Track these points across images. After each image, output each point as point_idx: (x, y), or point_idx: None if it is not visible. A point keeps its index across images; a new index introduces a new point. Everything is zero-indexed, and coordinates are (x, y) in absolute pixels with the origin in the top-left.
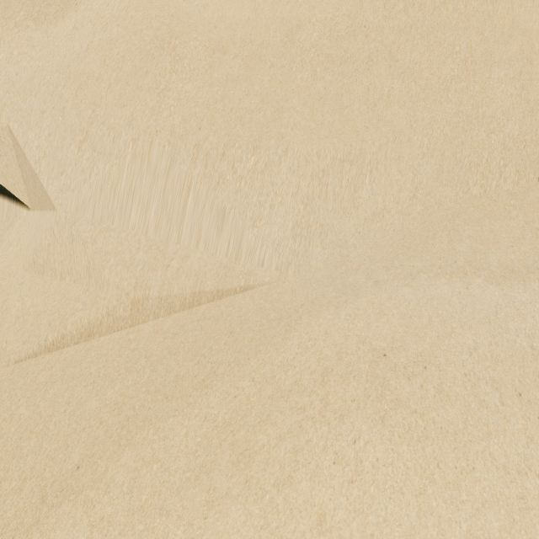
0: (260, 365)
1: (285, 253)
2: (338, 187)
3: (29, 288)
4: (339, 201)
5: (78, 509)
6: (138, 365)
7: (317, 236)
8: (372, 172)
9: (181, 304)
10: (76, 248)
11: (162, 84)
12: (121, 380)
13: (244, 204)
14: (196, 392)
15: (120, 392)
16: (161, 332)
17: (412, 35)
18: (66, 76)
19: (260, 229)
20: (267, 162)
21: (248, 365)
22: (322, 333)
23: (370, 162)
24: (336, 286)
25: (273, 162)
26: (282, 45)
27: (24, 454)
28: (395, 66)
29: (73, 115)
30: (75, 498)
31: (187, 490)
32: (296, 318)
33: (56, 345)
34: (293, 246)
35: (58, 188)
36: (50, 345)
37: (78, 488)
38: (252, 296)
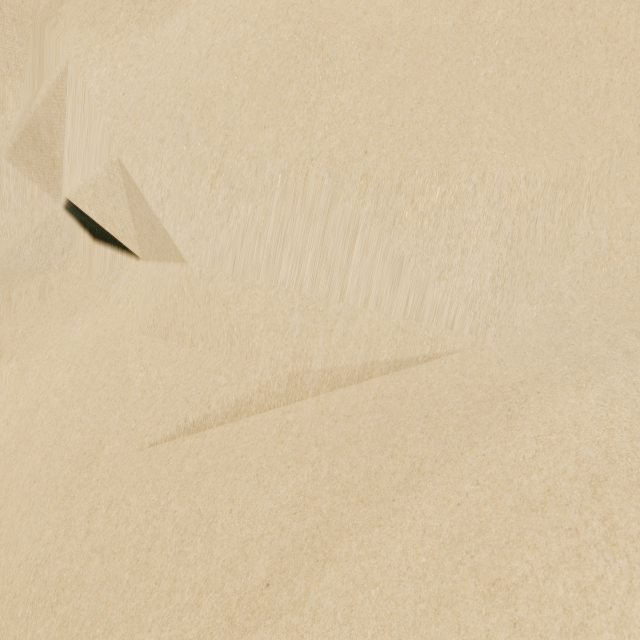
0: (481, 462)
1: (482, 311)
2: (550, 222)
3: (151, 355)
4: (550, 241)
5: (281, 637)
6: (310, 455)
7: (523, 288)
8: (591, 199)
9: (348, 377)
10: (213, 309)
11: (312, 96)
12: (293, 474)
13: (428, 249)
14: (401, 495)
15: (296, 491)
16: (328, 413)
17: (636, 3)
18: (184, 92)
19: (449, 281)
20: (457, 194)
21: (464, 462)
22: (569, 423)
23: (590, 185)
24: (565, 357)
25: (465, 192)
26: (456, 30)
27: (192, 562)
28: (614, 49)
29: (201, 143)
30: (273, 624)
31: (427, 627)
32: (519, 401)
33: (197, 426)
34: (493, 302)
35: (188, 236)
36: (189, 426)
37: (275, 612)
38: (441, 368)
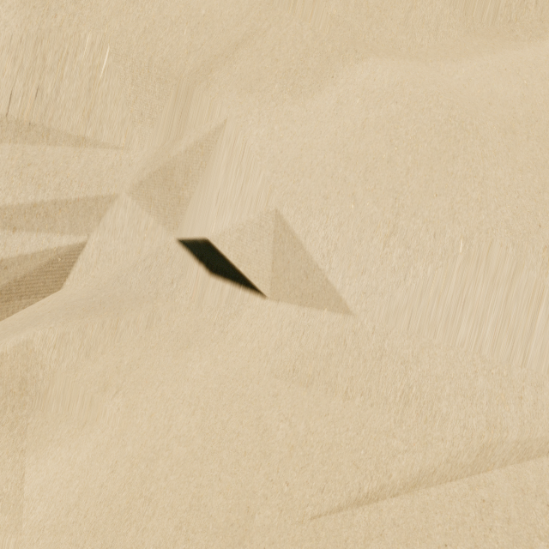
0: None
1: None
2: None
3: (291, 404)
4: None
5: None
6: None
7: None
8: None
9: (539, 449)
10: (386, 365)
11: (480, 172)
12: None
13: None
14: None
15: None
16: (530, 492)
17: None
18: (344, 156)
19: None
20: None
21: None
22: None
23: None
24: None
25: None
26: None
27: None
28: None
29: (369, 203)
30: None
31: None
32: None
33: (369, 497)
34: None
35: (359, 289)
36: (361, 497)
37: None
38: None
